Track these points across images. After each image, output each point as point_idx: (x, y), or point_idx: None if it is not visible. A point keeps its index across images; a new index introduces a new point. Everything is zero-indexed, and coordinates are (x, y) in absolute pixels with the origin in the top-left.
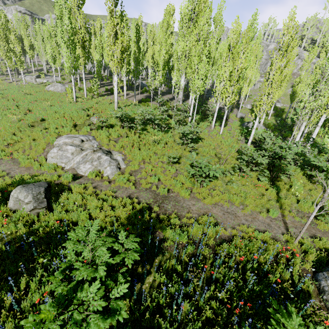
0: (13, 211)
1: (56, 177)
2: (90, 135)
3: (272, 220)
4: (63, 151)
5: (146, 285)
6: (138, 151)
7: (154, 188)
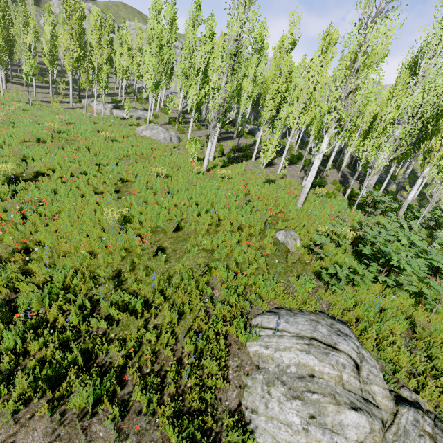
0: None
1: None
2: (332, 317)
3: None
4: (328, 430)
5: None
6: None
7: None
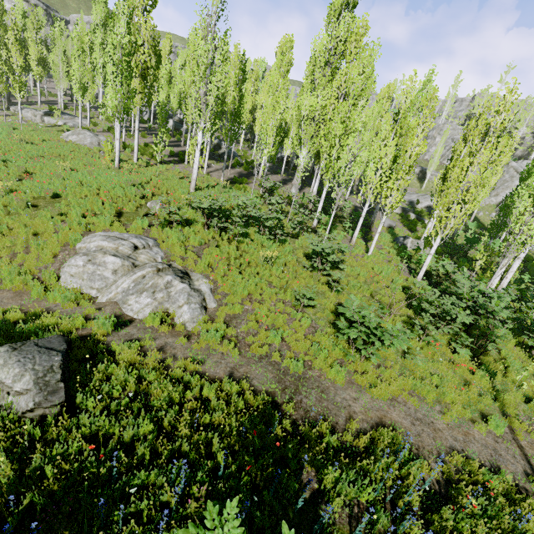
0: None
1: (82, 321)
2: (149, 237)
3: (497, 439)
4: (97, 265)
5: None
6: (240, 277)
7: (276, 357)
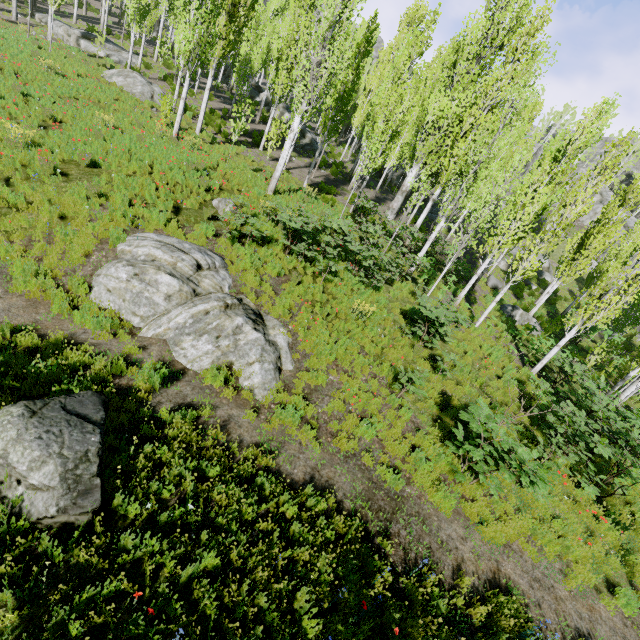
0: None
1: (121, 366)
2: (214, 252)
3: (626, 621)
4: (145, 283)
5: None
6: (328, 334)
7: (367, 460)
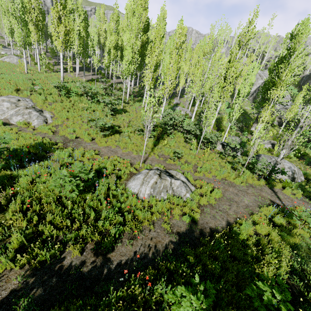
0: None
1: None
2: (29, 98)
3: (140, 156)
4: None
5: (26, 169)
6: (65, 112)
7: (67, 135)
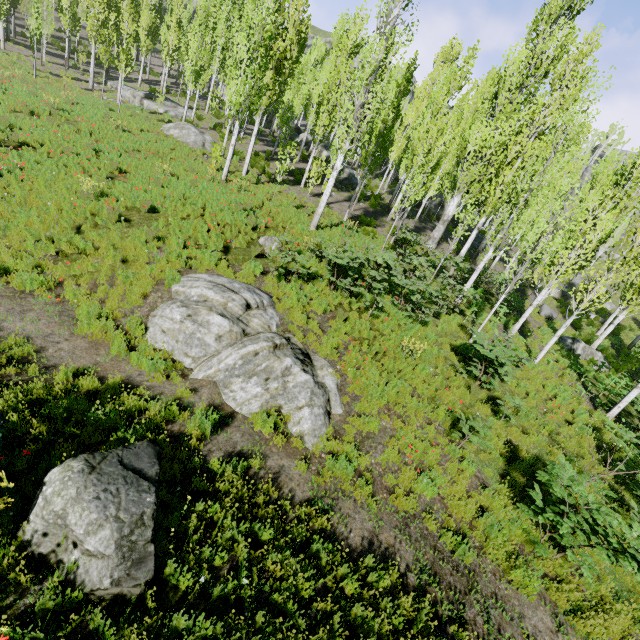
0: (32, 556)
1: (174, 412)
2: (262, 290)
3: None
4: (197, 324)
5: None
6: (378, 375)
7: (430, 523)
